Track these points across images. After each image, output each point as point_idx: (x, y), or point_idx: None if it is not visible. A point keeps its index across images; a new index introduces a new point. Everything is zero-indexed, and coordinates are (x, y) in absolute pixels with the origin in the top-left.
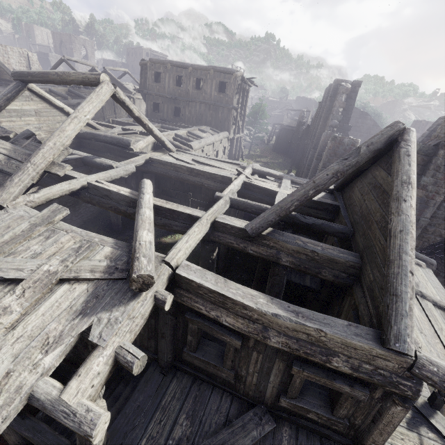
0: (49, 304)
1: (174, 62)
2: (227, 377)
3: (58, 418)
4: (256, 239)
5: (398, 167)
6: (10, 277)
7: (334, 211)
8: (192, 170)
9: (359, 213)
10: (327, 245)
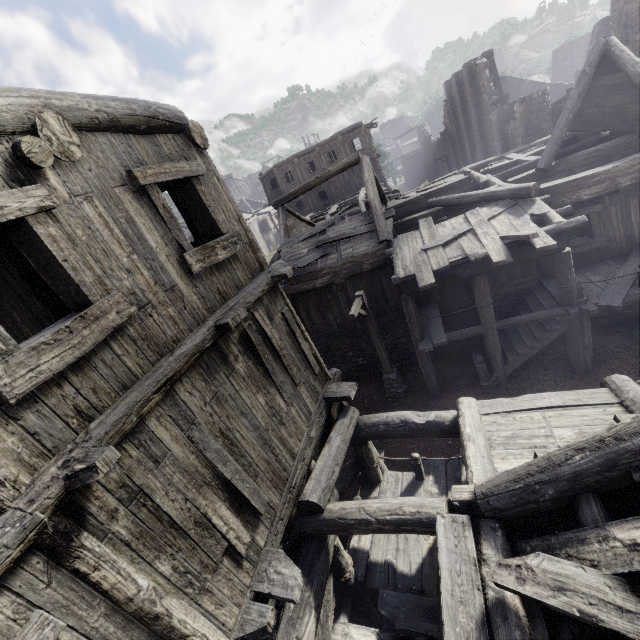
0: (497, 225)
1: (299, 154)
2: (601, 244)
3: (564, 227)
4: (549, 173)
5: (621, 62)
6: (463, 231)
7: (574, 143)
8: (430, 194)
9: (605, 118)
10: (602, 144)
